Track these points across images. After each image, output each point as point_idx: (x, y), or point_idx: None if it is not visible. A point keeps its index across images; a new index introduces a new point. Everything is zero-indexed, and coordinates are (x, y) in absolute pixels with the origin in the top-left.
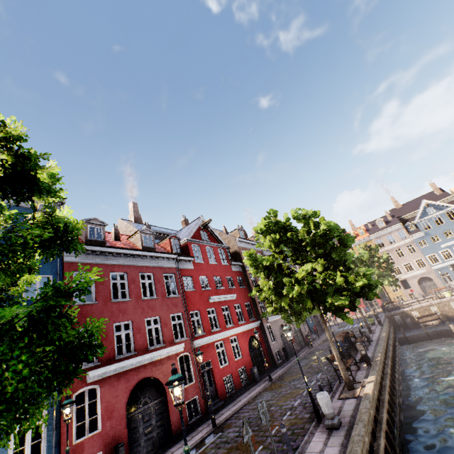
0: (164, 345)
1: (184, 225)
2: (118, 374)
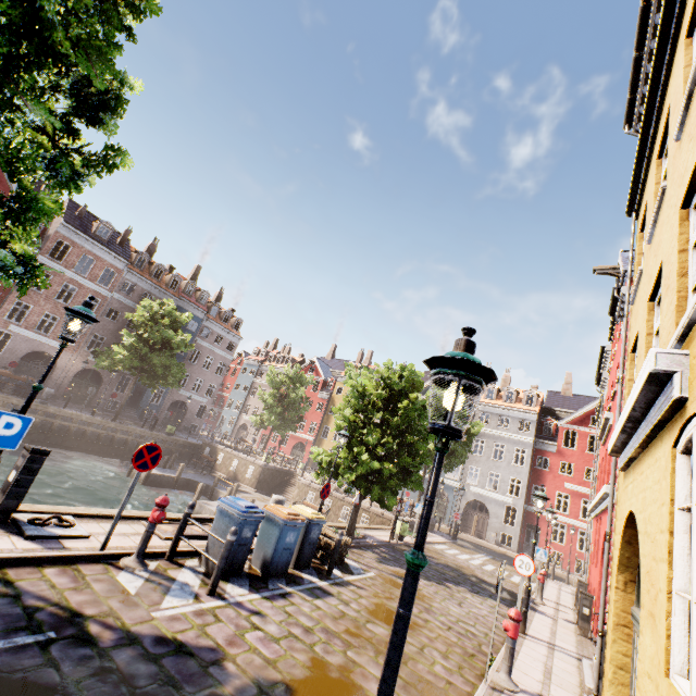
0: None
1: None
2: None
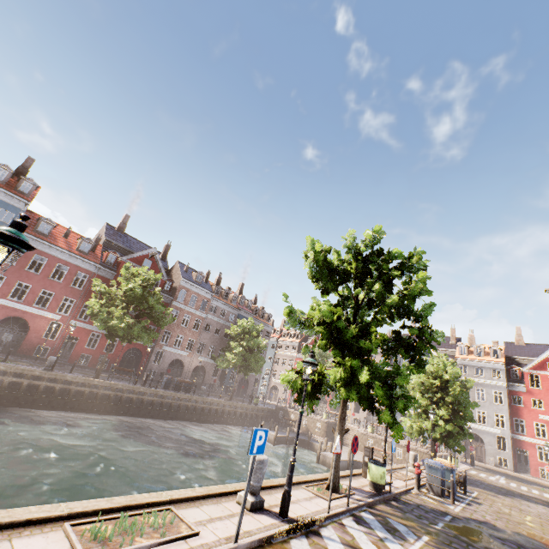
0: (47, 309)
1: (164, 249)
2: (4, 305)
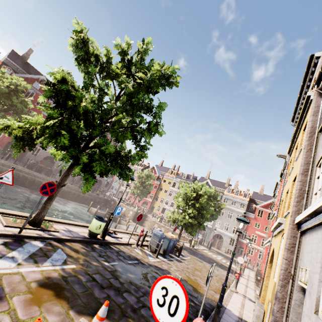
0: None
1: None
2: None
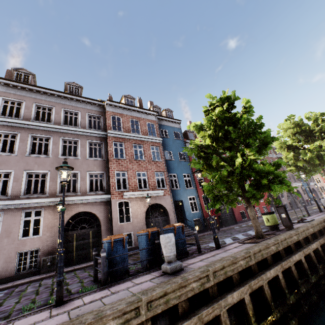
0: None
1: None
2: None
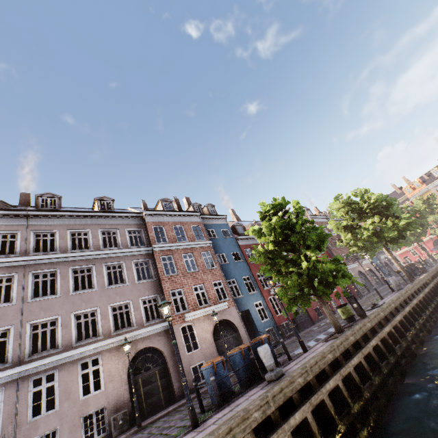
0: None
1: None
2: None
